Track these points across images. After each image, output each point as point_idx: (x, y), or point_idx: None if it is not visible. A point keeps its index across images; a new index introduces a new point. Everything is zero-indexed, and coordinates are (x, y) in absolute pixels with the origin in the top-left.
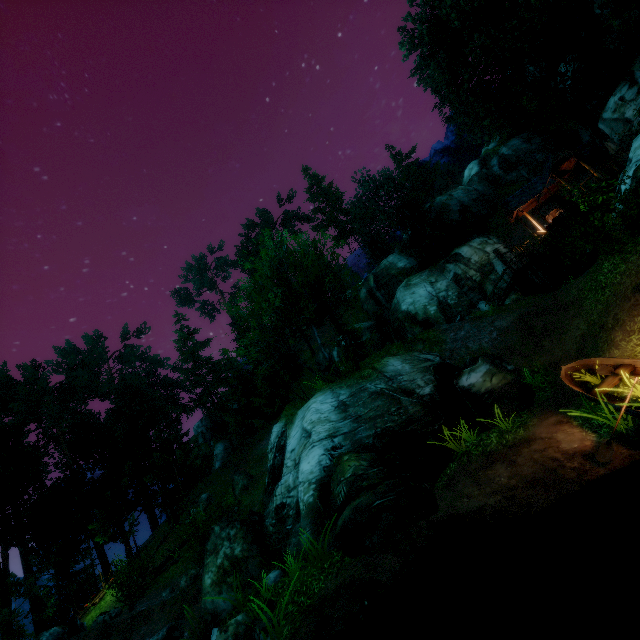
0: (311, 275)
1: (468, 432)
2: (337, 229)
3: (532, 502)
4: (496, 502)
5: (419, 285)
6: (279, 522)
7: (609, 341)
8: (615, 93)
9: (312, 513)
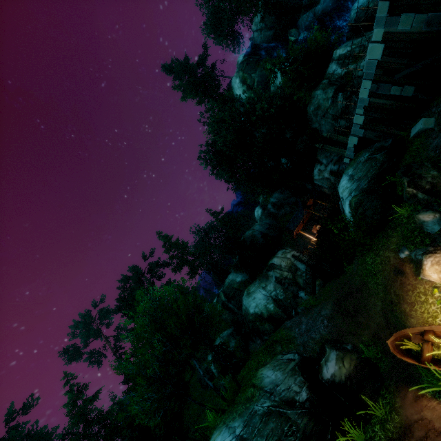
0: (182, 316)
1: (356, 432)
2: (189, 266)
3: None
4: None
5: (256, 291)
6: None
7: (403, 312)
8: (315, 168)
9: None
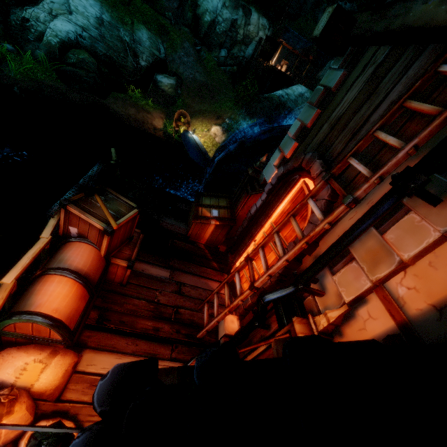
0: None
1: (139, 93)
2: None
3: (131, 123)
4: (123, 114)
5: None
6: (22, 27)
7: (198, 118)
8: None
9: (50, 49)
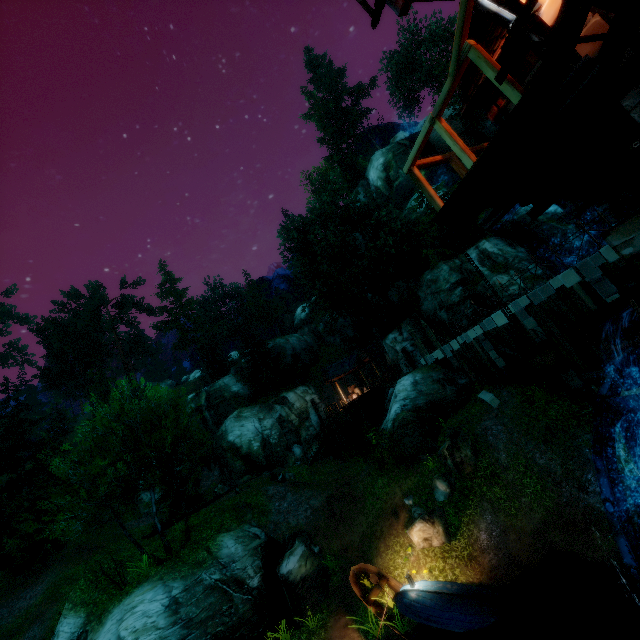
0: (167, 440)
1: (285, 633)
2: (181, 336)
3: None
4: None
5: (249, 419)
6: None
7: (377, 549)
8: (393, 333)
9: None
